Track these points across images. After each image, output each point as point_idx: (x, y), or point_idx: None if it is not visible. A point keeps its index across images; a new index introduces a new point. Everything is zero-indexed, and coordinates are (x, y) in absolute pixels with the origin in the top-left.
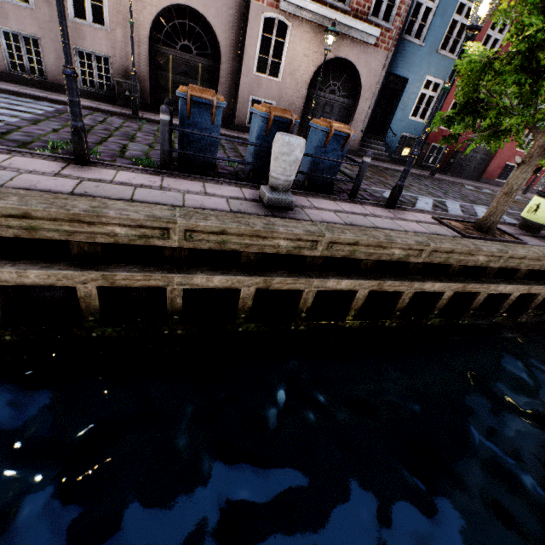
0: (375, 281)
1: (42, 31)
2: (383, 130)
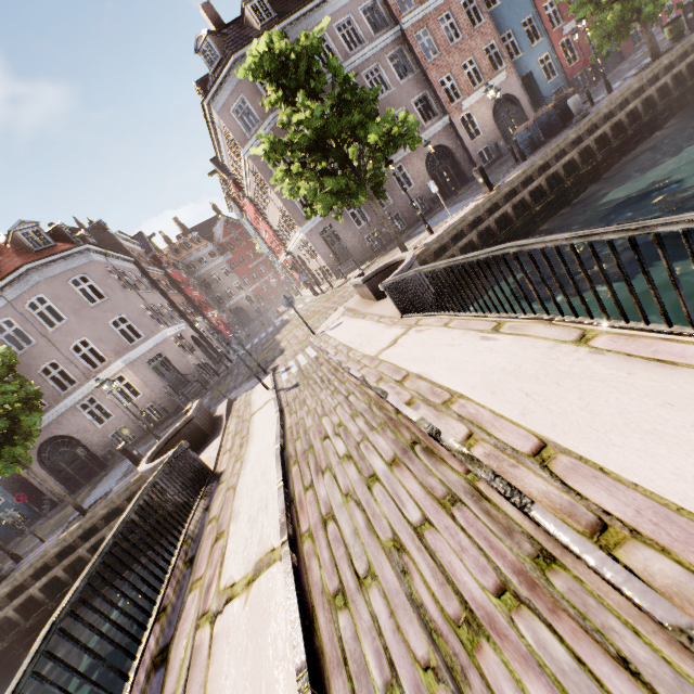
0: (638, 98)
1: (398, 208)
2: (540, 103)
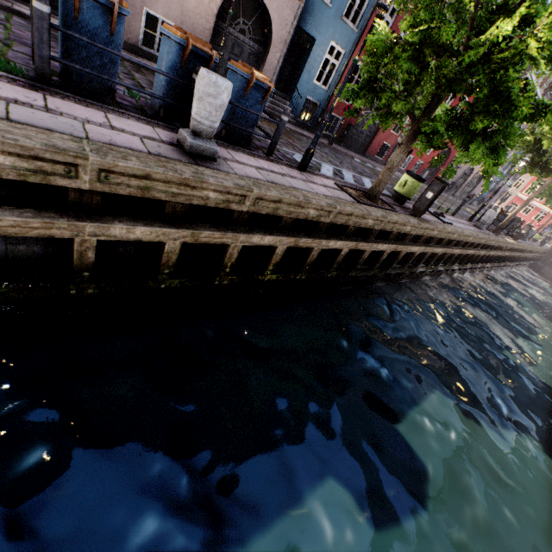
0: (293, 238)
1: None
2: (290, 89)
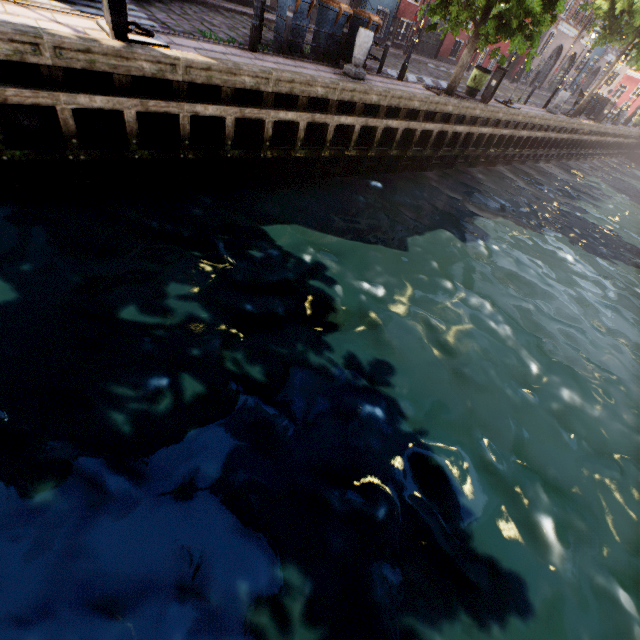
0: (407, 122)
1: None
2: (362, 3)
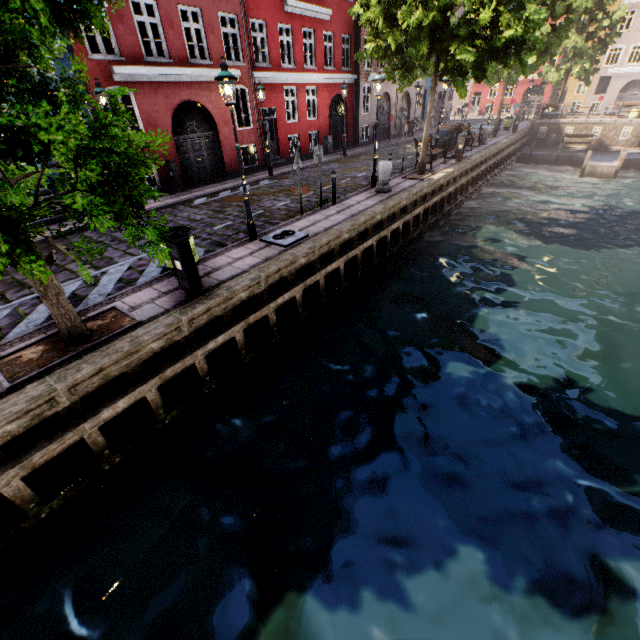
0: None
1: None
2: None
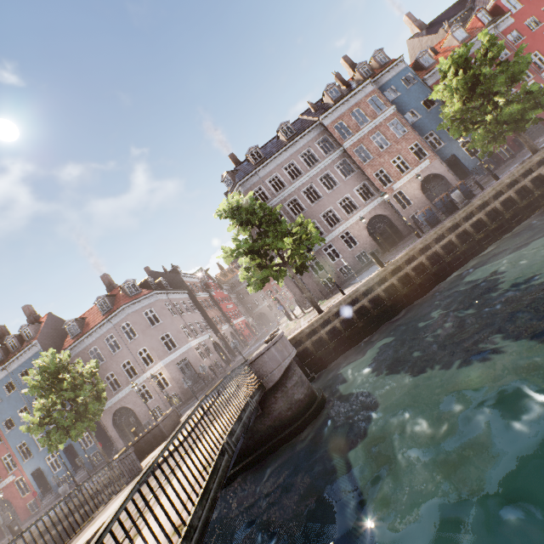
0: (511, 190)
1: (346, 260)
2: (467, 173)
